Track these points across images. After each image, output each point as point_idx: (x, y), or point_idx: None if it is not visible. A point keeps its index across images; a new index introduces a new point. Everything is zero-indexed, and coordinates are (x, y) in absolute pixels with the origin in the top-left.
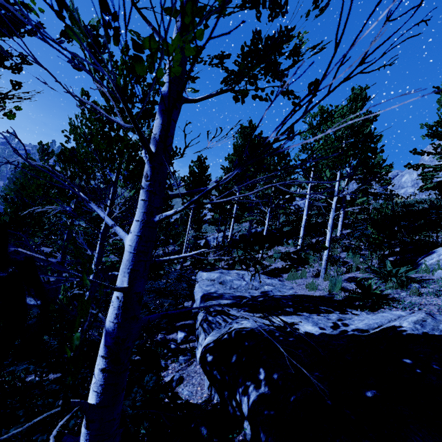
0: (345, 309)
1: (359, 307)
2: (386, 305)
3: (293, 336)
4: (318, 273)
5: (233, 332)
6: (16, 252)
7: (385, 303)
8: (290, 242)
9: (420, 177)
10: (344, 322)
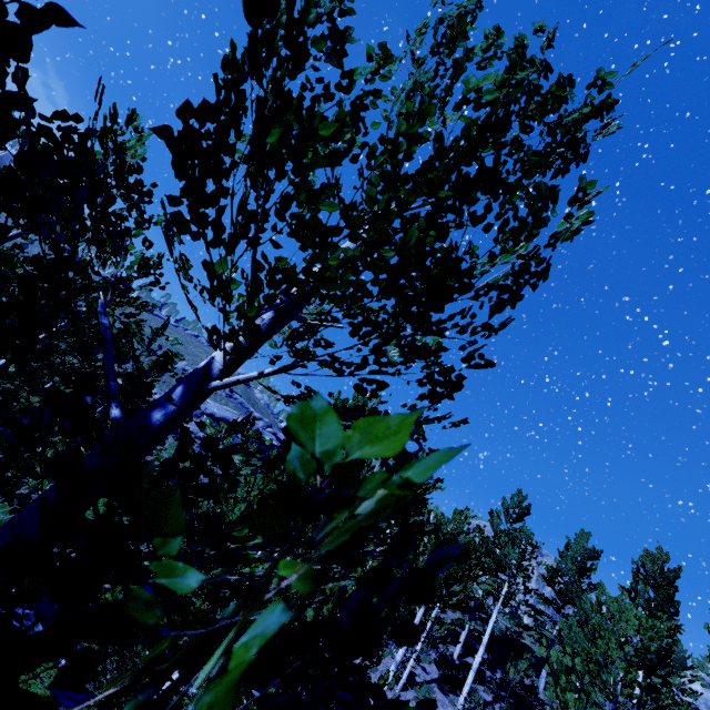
0: None
1: None
2: None
3: None
4: None
5: None
6: None
7: None
8: None
9: None
10: None
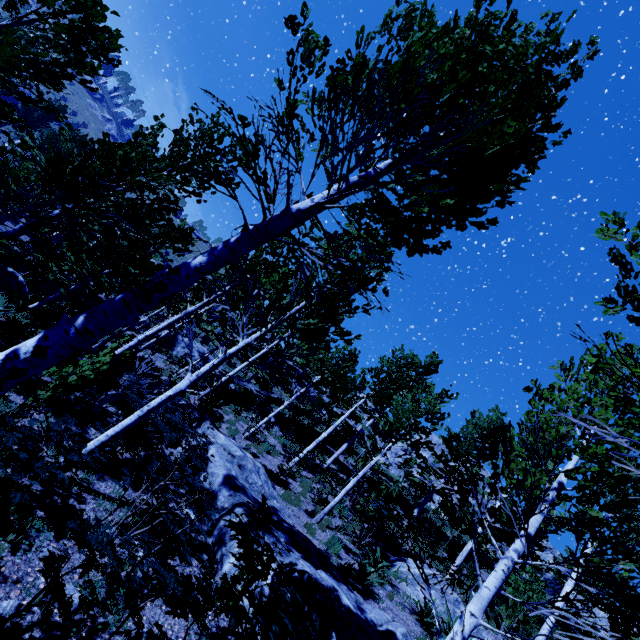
0: (348, 585)
1: (352, 587)
2: (371, 597)
3: (342, 606)
4: (312, 512)
5: (306, 575)
6: (6, 199)
7: (370, 594)
8: (278, 434)
9: (402, 451)
10: (362, 607)
